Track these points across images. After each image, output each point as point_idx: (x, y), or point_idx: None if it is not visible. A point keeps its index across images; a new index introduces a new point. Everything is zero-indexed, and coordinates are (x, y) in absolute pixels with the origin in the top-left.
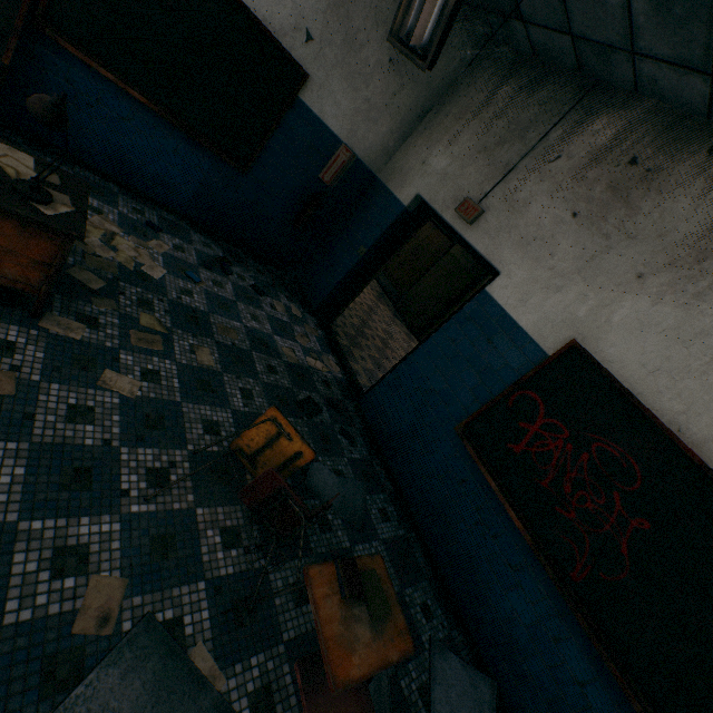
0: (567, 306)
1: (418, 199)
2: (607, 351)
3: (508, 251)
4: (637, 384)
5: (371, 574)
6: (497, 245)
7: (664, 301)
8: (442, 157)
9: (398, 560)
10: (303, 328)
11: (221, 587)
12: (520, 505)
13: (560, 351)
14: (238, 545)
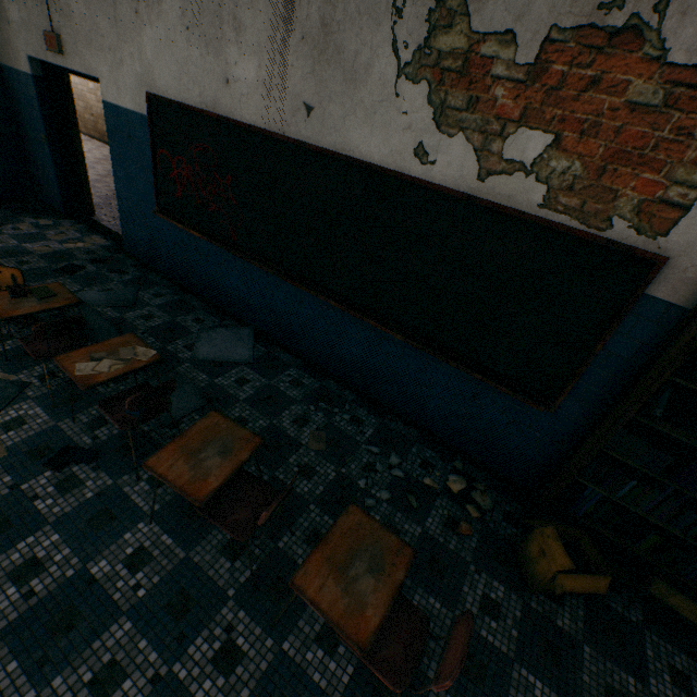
0: (133, 71)
1: (35, 61)
2: (161, 85)
3: (89, 57)
4: (181, 95)
5: (42, 288)
6: (83, 58)
7: (153, 21)
8: (12, 7)
9: (172, 310)
10: (58, 230)
11: (4, 355)
12: (202, 226)
13: (148, 108)
14: (13, 339)
